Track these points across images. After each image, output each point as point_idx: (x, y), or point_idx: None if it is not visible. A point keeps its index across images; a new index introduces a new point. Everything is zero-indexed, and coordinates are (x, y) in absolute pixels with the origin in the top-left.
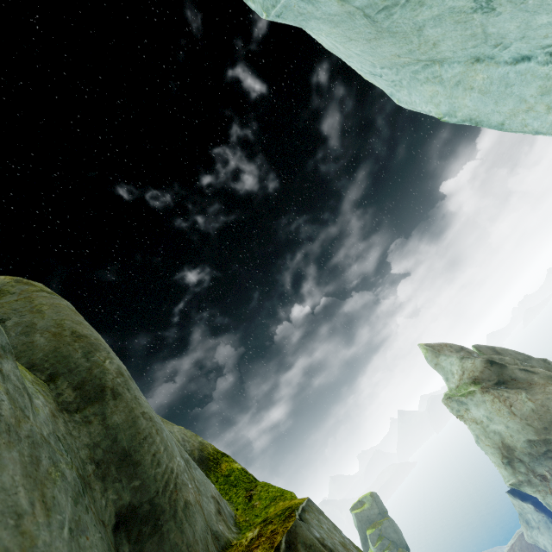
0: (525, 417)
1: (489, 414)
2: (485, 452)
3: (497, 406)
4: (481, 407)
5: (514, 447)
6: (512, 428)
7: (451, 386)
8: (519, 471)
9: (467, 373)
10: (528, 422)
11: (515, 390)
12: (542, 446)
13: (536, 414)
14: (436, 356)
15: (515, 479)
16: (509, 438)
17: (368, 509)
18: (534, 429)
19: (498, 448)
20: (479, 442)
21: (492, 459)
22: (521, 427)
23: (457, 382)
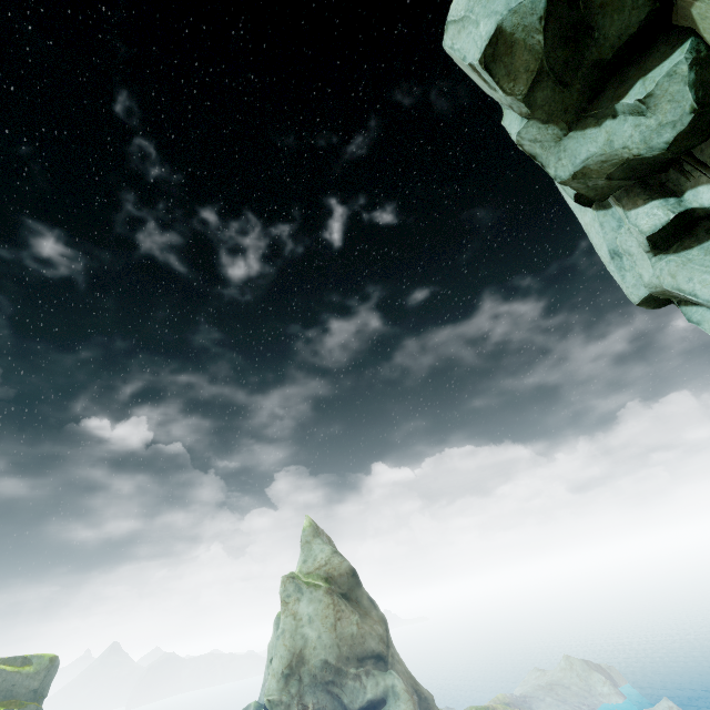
0: (342, 637)
1: (315, 615)
2: (274, 653)
3: (328, 612)
4: (314, 605)
5: (308, 661)
6: (323, 640)
7: (303, 570)
8: (290, 690)
9: (329, 566)
10: (340, 643)
11: (353, 609)
12: (332, 674)
13: (352, 640)
14: (315, 536)
15: (278, 697)
16: (311, 649)
17: (27, 675)
18: (339, 653)
19: (293, 654)
20: (280, 639)
21: (274, 664)
22: (331, 644)
23: (313, 569)
